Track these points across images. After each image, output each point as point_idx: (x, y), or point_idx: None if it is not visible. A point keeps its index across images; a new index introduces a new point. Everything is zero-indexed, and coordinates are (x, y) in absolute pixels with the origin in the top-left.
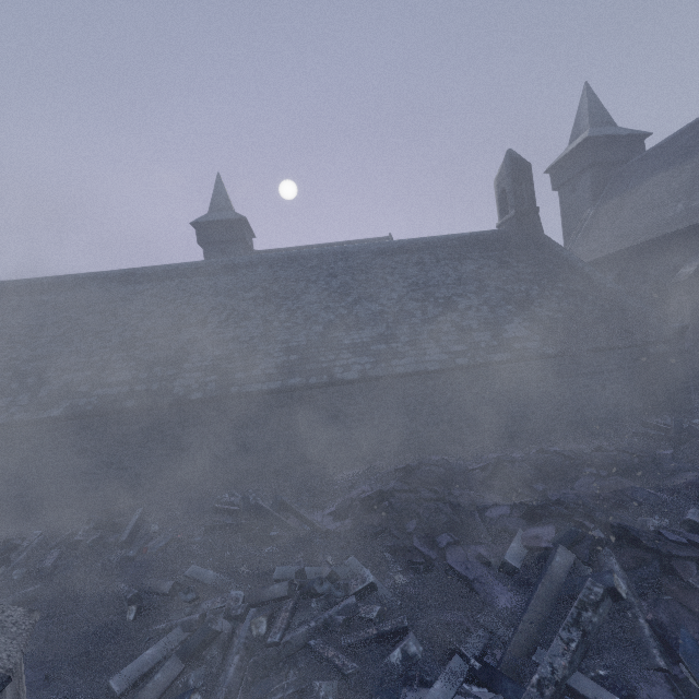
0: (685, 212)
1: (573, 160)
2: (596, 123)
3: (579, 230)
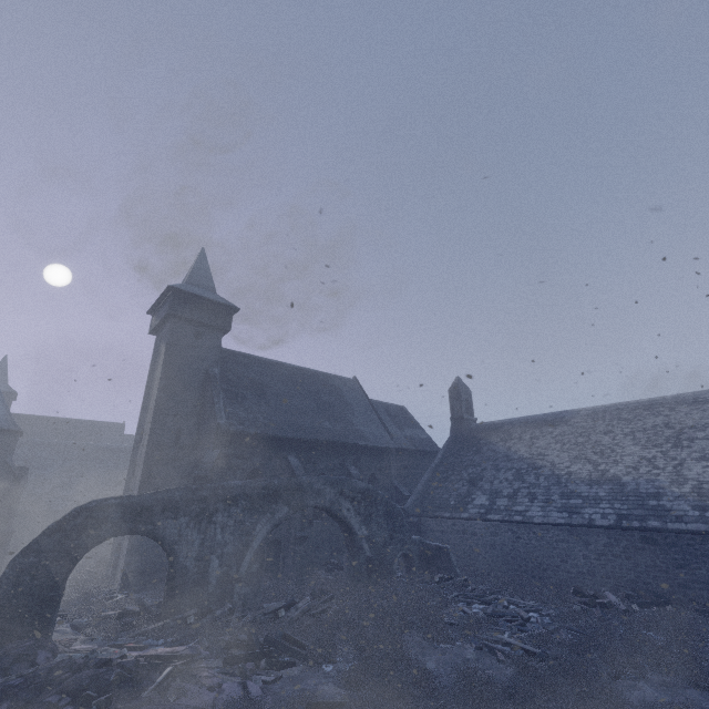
0: None
1: None
2: None
3: None
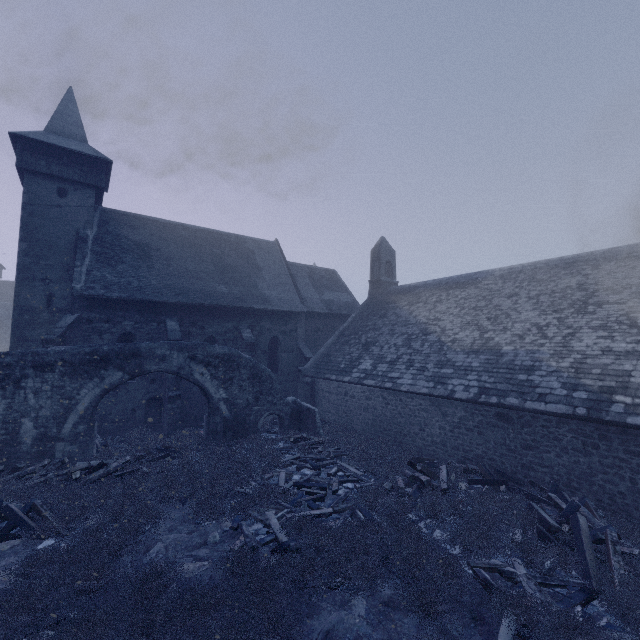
0: None
1: None
2: None
3: None
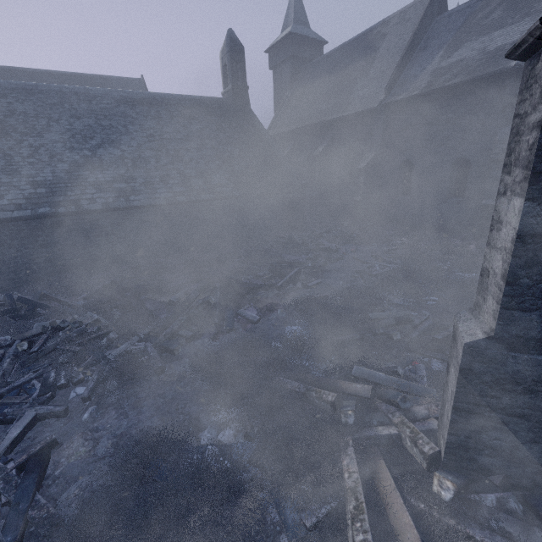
0: (325, 110)
1: (282, 48)
2: (298, 21)
3: (281, 107)
